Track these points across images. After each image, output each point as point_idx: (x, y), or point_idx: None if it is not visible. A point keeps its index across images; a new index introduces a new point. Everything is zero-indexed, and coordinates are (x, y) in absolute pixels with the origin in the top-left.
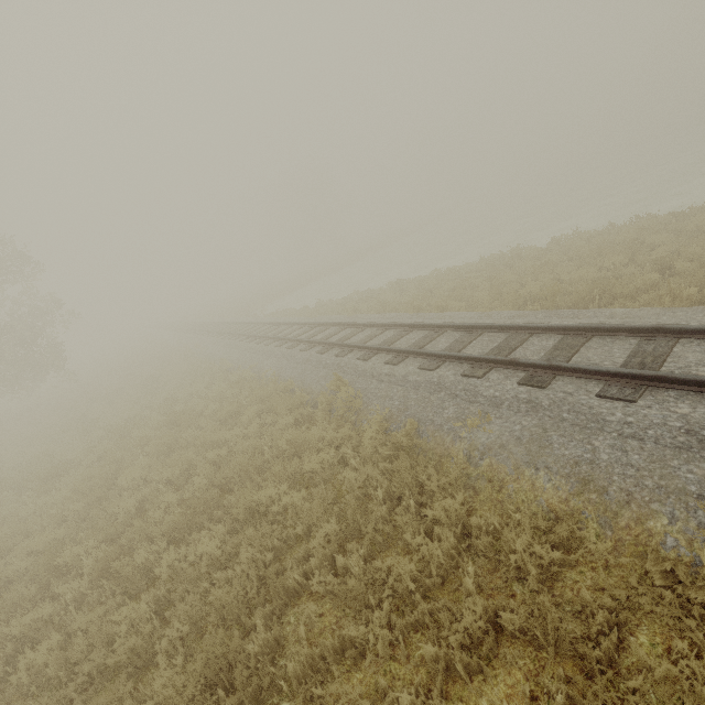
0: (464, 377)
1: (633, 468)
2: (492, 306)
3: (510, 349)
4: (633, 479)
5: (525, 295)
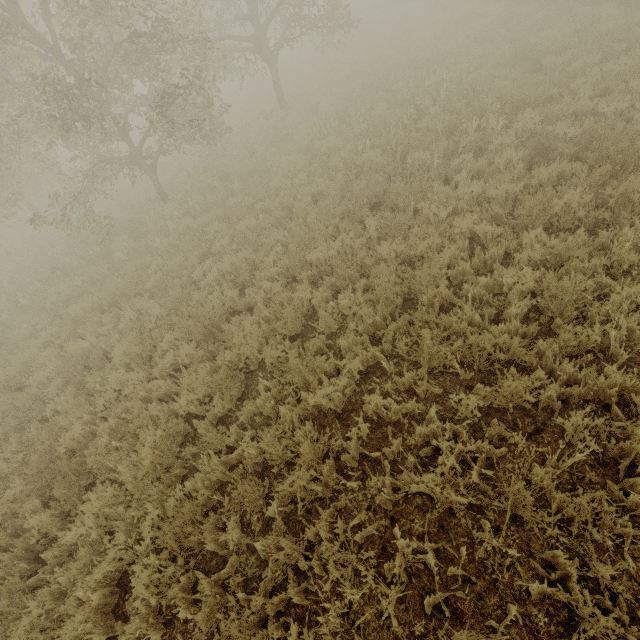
0: None
1: None
2: None
3: None
4: None
5: None
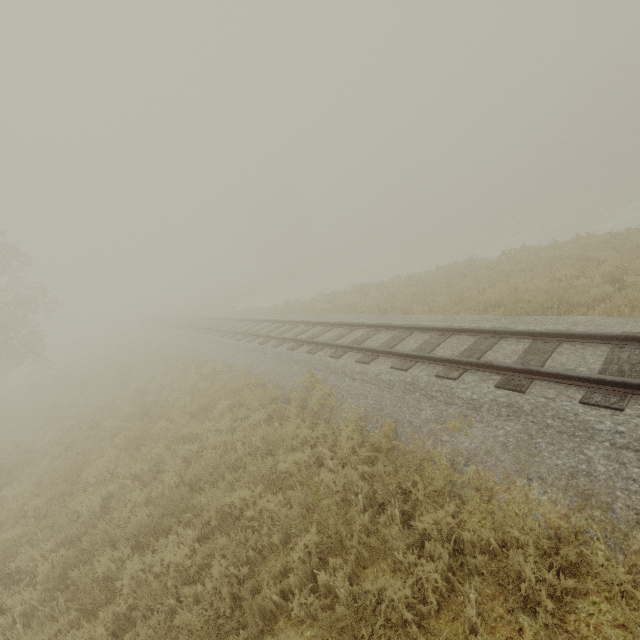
0: (438, 378)
1: (637, 483)
2: (454, 310)
3: (481, 352)
4: (639, 496)
5: (485, 301)
